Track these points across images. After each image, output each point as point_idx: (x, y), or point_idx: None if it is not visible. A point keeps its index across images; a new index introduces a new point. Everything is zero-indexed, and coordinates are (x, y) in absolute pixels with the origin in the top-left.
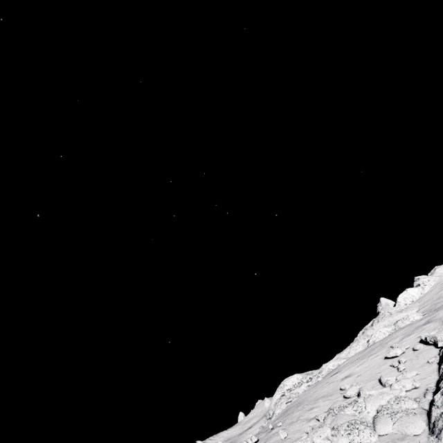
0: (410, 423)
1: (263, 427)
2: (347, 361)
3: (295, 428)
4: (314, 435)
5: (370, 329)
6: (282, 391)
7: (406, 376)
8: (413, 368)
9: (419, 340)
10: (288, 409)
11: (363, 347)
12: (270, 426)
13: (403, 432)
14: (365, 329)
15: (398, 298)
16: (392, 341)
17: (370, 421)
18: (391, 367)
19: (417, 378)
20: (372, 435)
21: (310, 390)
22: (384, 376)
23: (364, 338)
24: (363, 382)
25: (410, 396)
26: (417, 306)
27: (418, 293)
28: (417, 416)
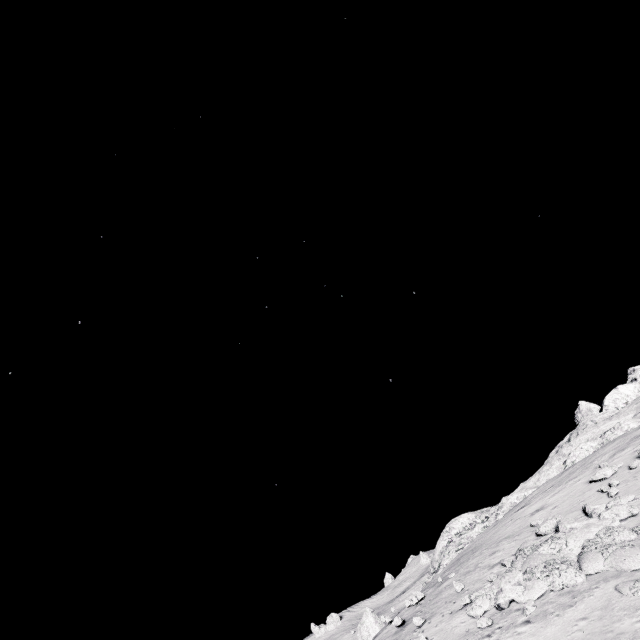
0: (626, 557)
1: (427, 583)
2: (536, 491)
3: (474, 577)
4: (501, 581)
5: (567, 445)
6: (449, 536)
7: (620, 503)
8: (629, 492)
9: (637, 456)
10: (460, 557)
11: (557, 470)
12: (439, 579)
13: (618, 569)
14: (559, 446)
15: (605, 400)
16: (598, 460)
17: (574, 559)
18: (599, 492)
19: (635, 503)
20: (577, 575)
21: (488, 531)
22: (590, 505)
23: (559, 458)
24: (562, 514)
25: (626, 527)
26: (633, 409)
27: (634, 392)
28: (635, 548)
